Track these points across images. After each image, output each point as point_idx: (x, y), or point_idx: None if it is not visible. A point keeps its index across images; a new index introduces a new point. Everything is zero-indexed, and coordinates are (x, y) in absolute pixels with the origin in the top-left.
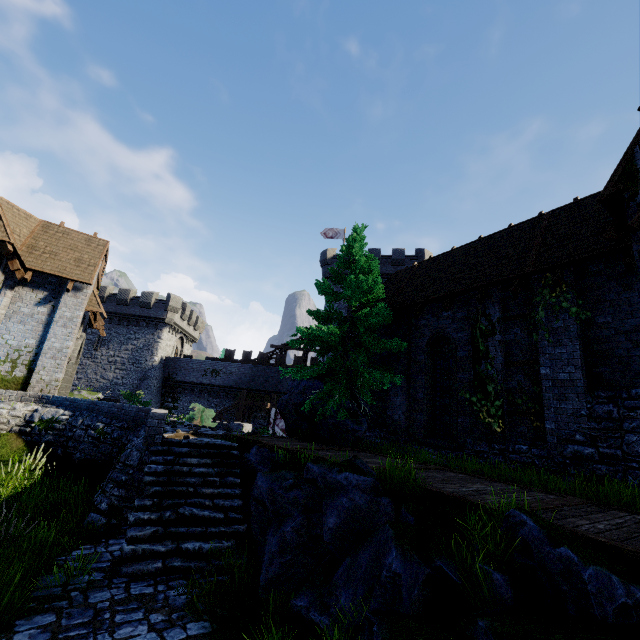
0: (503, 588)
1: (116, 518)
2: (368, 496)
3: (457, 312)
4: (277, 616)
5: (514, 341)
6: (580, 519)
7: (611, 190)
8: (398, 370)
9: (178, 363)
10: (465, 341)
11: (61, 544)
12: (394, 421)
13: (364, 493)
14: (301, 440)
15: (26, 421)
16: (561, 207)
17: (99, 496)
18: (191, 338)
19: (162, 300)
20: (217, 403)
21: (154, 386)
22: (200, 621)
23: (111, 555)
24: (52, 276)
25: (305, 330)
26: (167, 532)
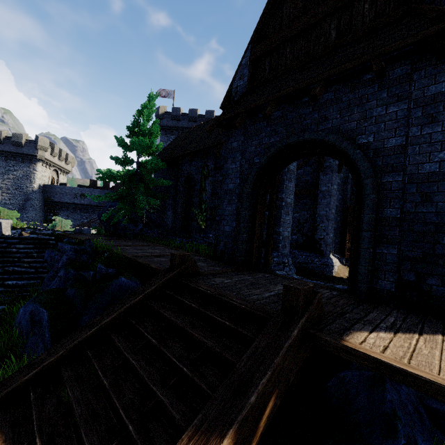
0: (91, 277)
1: None
2: (76, 254)
3: (198, 163)
4: None
5: (217, 181)
6: (162, 258)
7: (223, 104)
8: (171, 196)
9: (54, 189)
10: (199, 180)
11: None
12: (167, 225)
13: (74, 253)
14: (107, 236)
15: None
16: None
17: None
18: (64, 170)
19: (32, 140)
20: (87, 216)
21: (37, 205)
22: (2, 306)
23: None
24: None
25: (102, 172)
26: None
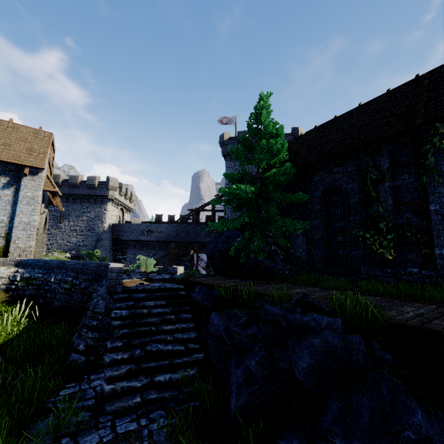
0: None
1: (93, 355)
2: (340, 336)
3: (347, 167)
4: (256, 443)
5: (402, 185)
6: None
7: None
8: (297, 218)
9: (122, 227)
10: (356, 190)
11: (48, 387)
12: (296, 257)
13: (335, 333)
14: (228, 277)
15: (10, 280)
16: (440, 66)
17: (76, 339)
18: (129, 209)
19: (103, 182)
20: (154, 253)
21: (107, 245)
22: None
23: (94, 391)
24: (10, 164)
25: (225, 191)
26: (140, 368)
